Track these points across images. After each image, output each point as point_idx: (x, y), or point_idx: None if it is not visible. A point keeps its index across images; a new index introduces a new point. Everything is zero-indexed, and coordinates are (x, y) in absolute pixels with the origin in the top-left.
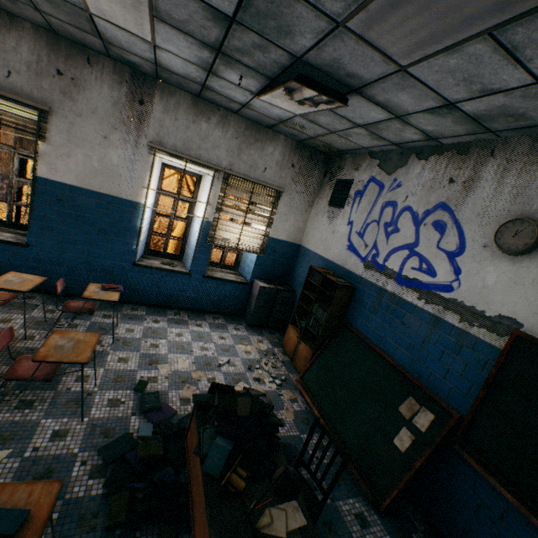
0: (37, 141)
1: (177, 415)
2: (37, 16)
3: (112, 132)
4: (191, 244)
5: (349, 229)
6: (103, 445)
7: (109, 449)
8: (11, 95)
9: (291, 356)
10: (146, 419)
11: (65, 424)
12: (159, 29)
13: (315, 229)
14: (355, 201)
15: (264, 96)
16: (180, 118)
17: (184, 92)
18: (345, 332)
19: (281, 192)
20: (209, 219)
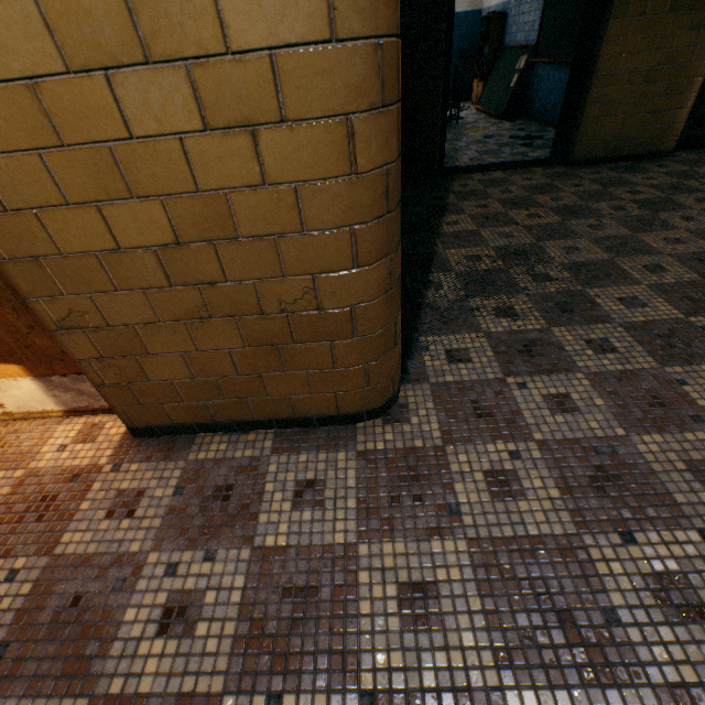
0: None
1: None
2: None
3: None
4: None
5: None
6: None
7: None
8: None
9: (475, 103)
10: None
11: None
12: None
13: None
14: None
15: None
16: None
17: None
18: (502, 53)
19: None
20: None
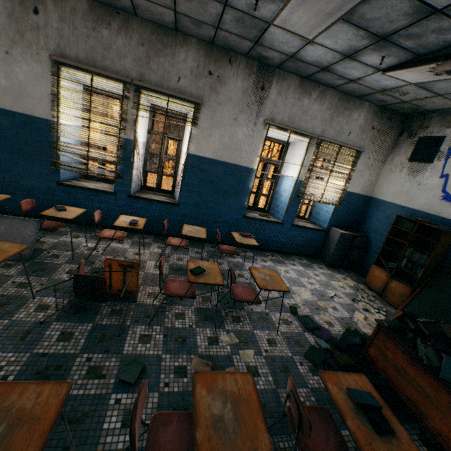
0: (192, 127)
1: (332, 334)
2: (209, 32)
3: (239, 115)
4: (280, 199)
5: (442, 181)
6: (302, 352)
7: (311, 355)
8: (180, 95)
9: (379, 292)
10: (315, 336)
11: (268, 335)
12: (333, 29)
13: (391, 182)
14: (449, 156)
15: (397, 71)
16: (288, 98)
17: (294, 76)
18: (449, 273)
19: (360, 152)
20: (301, 179)
